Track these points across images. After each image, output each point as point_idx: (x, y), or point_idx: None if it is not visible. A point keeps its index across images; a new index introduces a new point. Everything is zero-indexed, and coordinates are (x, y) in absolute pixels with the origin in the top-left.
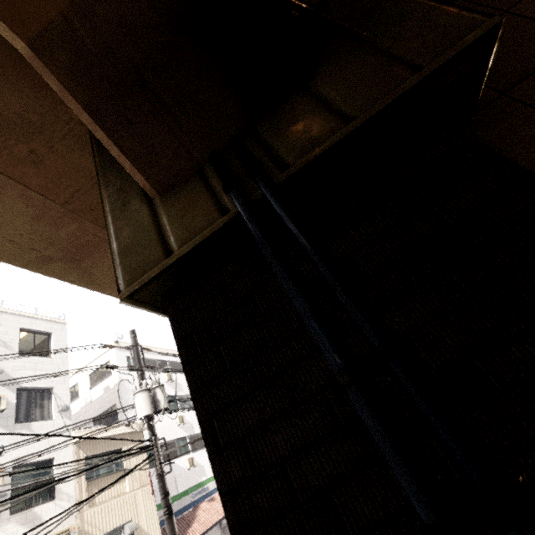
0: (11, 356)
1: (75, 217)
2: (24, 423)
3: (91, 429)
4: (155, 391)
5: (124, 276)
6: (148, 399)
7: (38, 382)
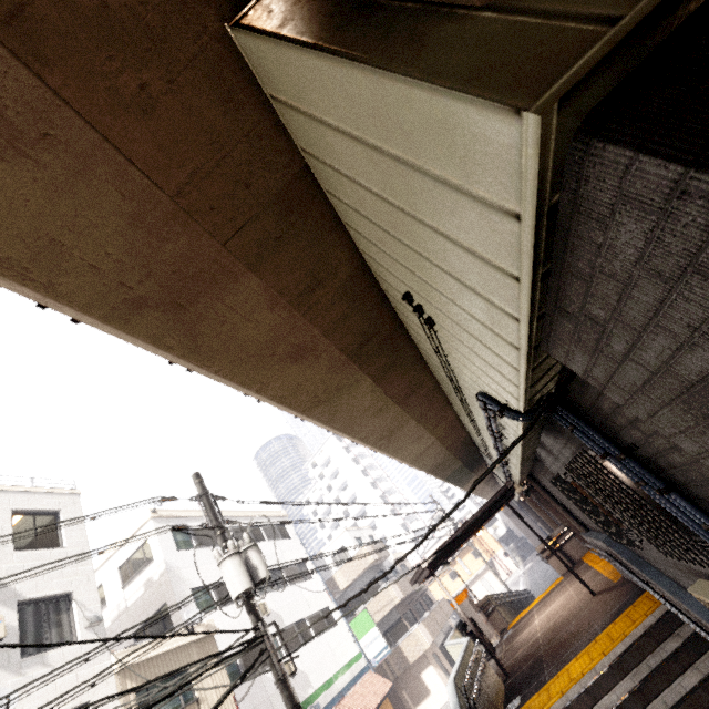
0: (2, 554)
1: (188, 223)
2: (35, 655)
3: (139, 645)
4: (248, 555)
5: (511, 94)
6: (242, 567)
7: (49, 587)
